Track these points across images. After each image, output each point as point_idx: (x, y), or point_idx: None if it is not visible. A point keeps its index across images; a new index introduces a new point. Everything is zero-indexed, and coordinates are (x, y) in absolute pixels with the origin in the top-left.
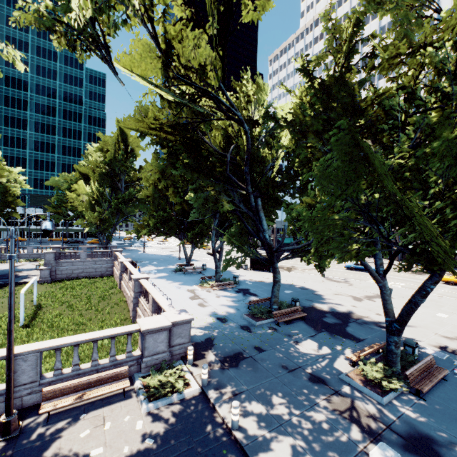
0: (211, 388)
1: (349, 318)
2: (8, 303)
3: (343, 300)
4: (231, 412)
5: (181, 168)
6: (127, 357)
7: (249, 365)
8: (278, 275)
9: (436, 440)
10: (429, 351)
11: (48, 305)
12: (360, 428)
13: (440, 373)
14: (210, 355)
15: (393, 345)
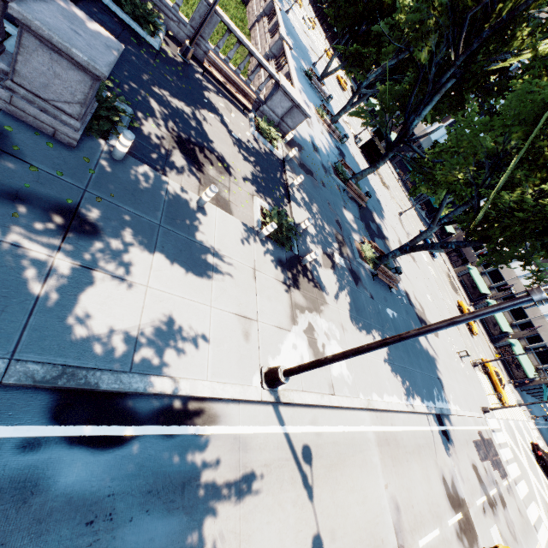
0: (288, 164)
1: (384, 239)
2: None
3: (392, 233)
4: (296, 179)
5: None
6: (256, 92)
7: (313, 182)
8: (381, 163)
9: (362, 282)
10: (399, 286)
11: None
12: (339, 249)
13: (394, 286)
14: (296, 153)
15: (392, 254)
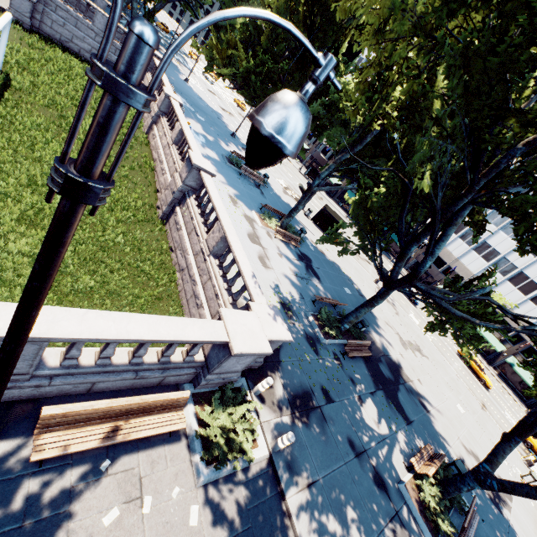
0: (281, 461)
1: (399, 375)
2: (14, 324)
3: (393, 339)
4: None
5: (457, 56)
6: (185, 361)
7: (319, 426)
8: (381, 302)
9: None
10: None
11: (23, 88)
12: None
13: (476, 520)
14: (277, 383)
15: (467, 488)
